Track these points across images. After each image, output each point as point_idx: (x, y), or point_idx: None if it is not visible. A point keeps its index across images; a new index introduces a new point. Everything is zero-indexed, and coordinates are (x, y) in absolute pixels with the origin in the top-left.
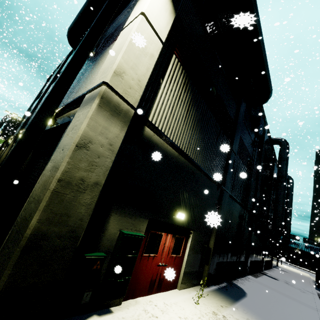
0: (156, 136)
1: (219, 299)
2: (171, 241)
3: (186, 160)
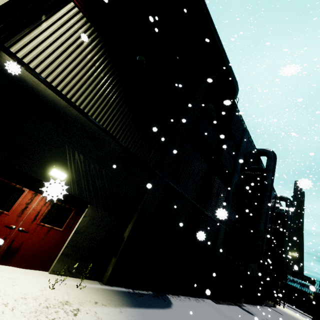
0: (25, 71)
1: (106, 297)
2: (44, 205)
3: (83, 116)
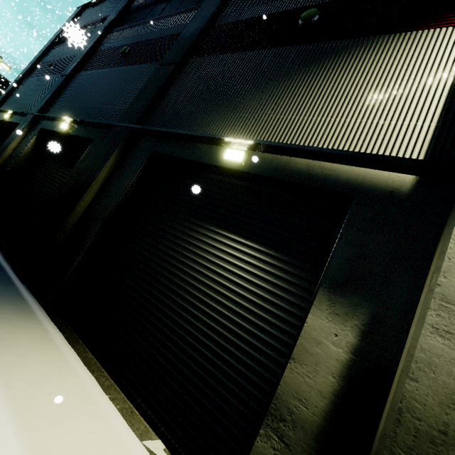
0: None
1: None
2: None
3: None
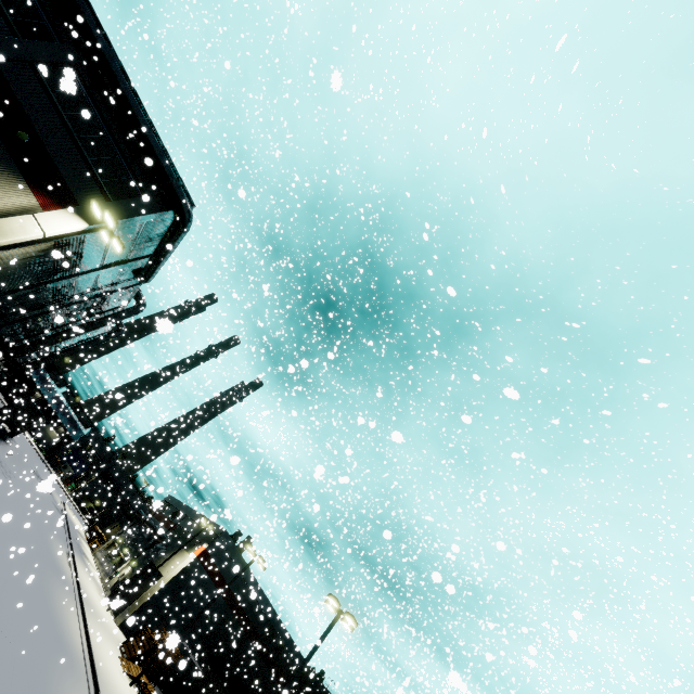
0: None
1: None
2: None
3: None
